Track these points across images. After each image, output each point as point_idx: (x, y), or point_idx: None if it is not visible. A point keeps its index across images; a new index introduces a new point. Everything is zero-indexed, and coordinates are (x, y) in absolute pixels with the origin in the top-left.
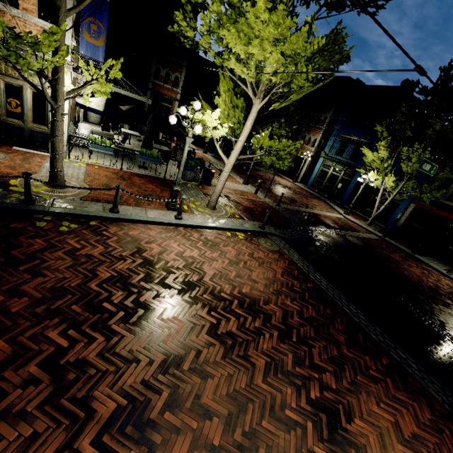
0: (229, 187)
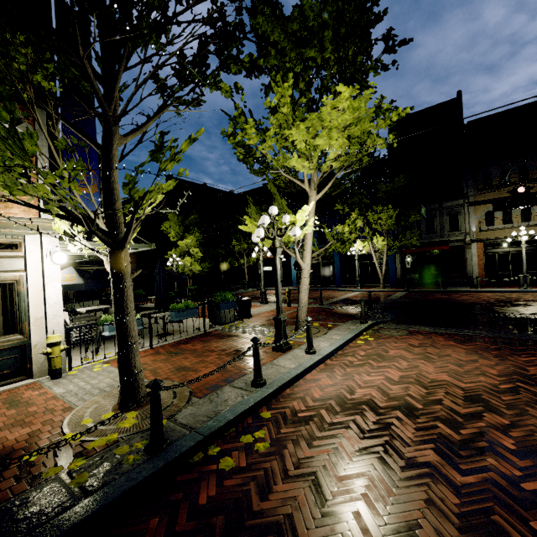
0: (264, 311)
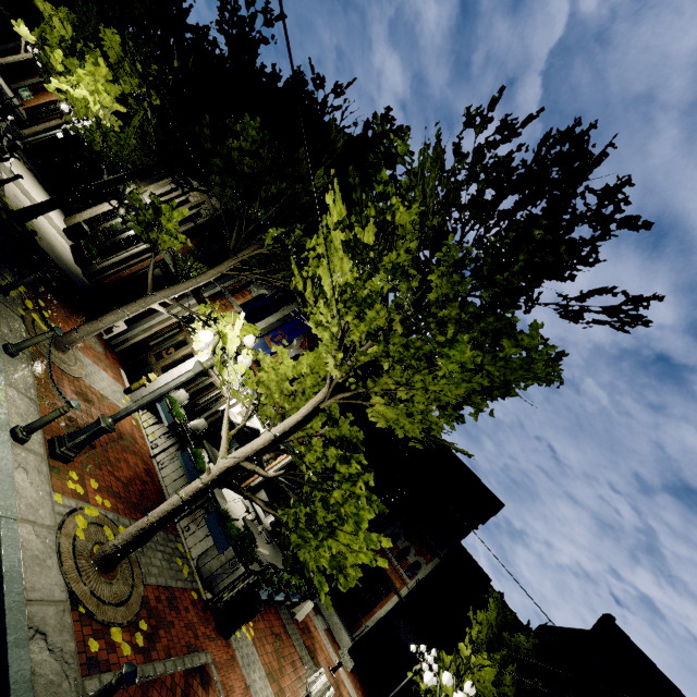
0: None
